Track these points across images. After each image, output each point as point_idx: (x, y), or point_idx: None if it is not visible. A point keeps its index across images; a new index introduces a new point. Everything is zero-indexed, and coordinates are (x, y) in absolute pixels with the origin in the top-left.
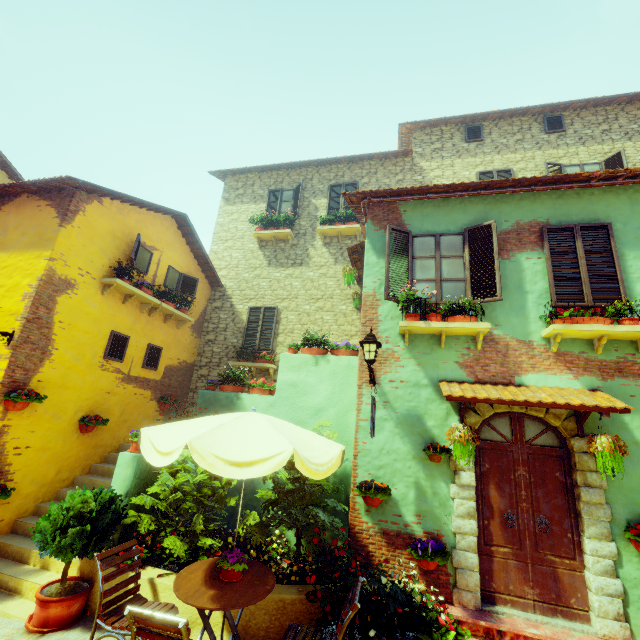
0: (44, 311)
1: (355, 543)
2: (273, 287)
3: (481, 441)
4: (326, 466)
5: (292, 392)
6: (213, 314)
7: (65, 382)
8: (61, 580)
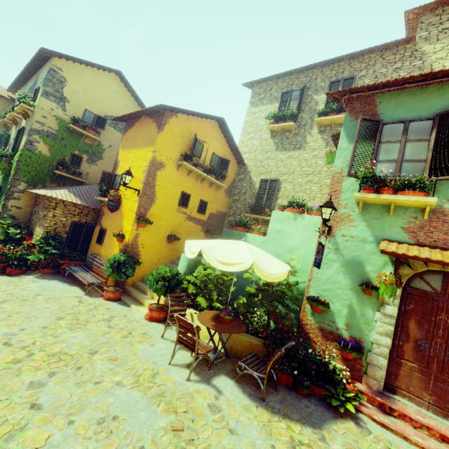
0: (151, 179)
1: (301, 330)
2: (278, 165)
3: (411, 288)
4: (275, 276)
5: (277, 236)
6: (238, 183)
7: (161, 216)
8: (157, 303)
